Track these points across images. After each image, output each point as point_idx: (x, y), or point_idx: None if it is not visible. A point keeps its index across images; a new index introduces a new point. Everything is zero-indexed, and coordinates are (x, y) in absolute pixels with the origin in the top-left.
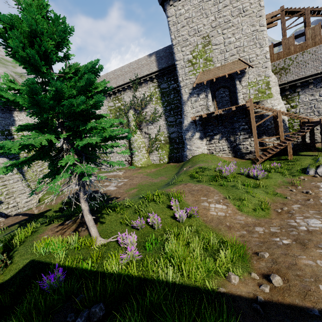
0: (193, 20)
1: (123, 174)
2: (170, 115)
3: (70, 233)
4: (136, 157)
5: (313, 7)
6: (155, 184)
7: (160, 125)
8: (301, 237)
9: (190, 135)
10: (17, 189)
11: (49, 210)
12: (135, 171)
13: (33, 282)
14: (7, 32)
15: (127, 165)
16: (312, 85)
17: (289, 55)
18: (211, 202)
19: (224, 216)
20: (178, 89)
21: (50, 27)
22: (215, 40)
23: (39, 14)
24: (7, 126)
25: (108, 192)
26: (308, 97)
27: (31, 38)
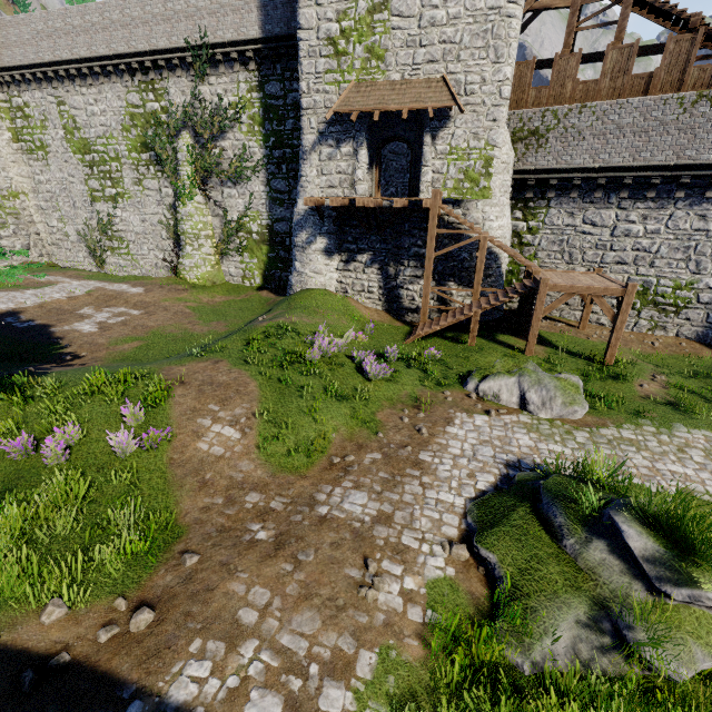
0: None
1: (139, 294)
2: (279, 174)
3: None
4: (187, 259)
5: None
6: (188, 340)
7: (253, 192)
8: (295, 531)
9: (305, 238)
10: None
11: None
12: (172, 292)
13: None
14: None
15: (167, 272)
16: (578, 192)
17: (558, 102)
18: (220, 419)
19: (218, 456)
20: None
21: None
22: (400, 0)
23: None
24: None
25: (70, 337)
26: (563, 218)
27: None
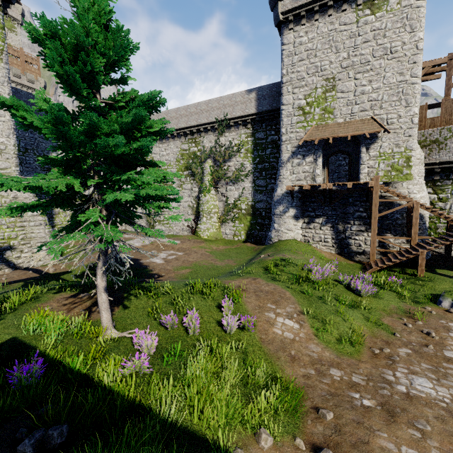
0: (317, 53)
1: (179, 244)
2: (260, 176)
3: (80, 311)
4: (203, 225)
5: None
6: (216, 269)
7: (244, 187)
8: (393, 402)
9: (281, 209)
10: (37, 235)
11: (68, 272)
12: (196, 243)
13: (4, 368)
14: (45, 42)
15: (188, 233)
16: None
17: (448, 124)
18: (279, 314)
19: (291, 339)
20: (278, 144)
21: (107, 40)
22: (342, 85)
23: (98, 22)
24: (47, 150)
25: (152, 265)
26: None
27: (76, 52)
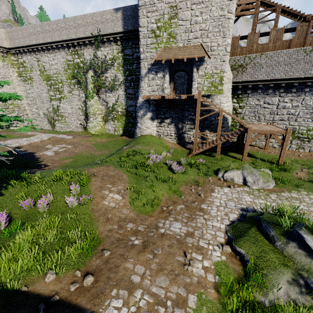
0: None
1: (70, 139)
2: (130, 86)
3: None
4: (90, 123)
5: (285, 5)
6: (93, 157)
7: (119, 94)
8: (151, 240)
9: (142, 113)
10: None
11: None
12: (84, 138)
13: None
14: None
15: (81, 129)
16: (261, 90)
17: (250, 53)
18: (112, 191)
19: (113, 207)
20: None
21: None
22: (182, 14)
23: None
24: None
25: (43, 157)
26: (255, 101)
27: None
